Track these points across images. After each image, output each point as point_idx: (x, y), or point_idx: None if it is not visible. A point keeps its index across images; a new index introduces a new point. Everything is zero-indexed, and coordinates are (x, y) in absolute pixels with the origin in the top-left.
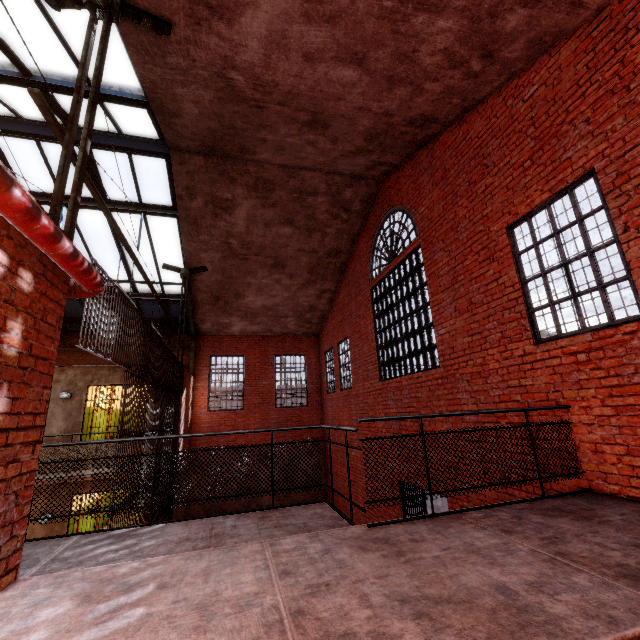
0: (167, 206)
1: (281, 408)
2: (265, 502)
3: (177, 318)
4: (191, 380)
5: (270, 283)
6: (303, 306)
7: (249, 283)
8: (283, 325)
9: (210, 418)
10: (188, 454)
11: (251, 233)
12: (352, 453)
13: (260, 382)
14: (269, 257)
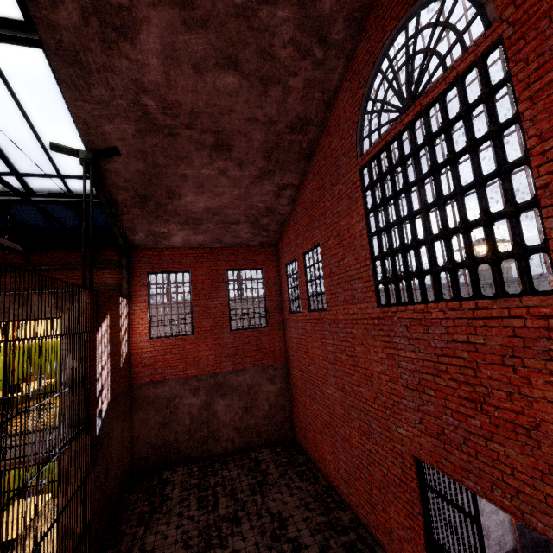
0: (15, 20)
1: (237, 331)
2: (223, 436)
3: (99, 228)
4: (122, 304)
5: (213, 175)
6: (258, 208)
7: (184, 175)
8: (234, 234)
9: (153, 346)
10: (127, 392)
11: (174, 85)
12: (327, 390)
13: (211, 302)
14: (207, 132)
